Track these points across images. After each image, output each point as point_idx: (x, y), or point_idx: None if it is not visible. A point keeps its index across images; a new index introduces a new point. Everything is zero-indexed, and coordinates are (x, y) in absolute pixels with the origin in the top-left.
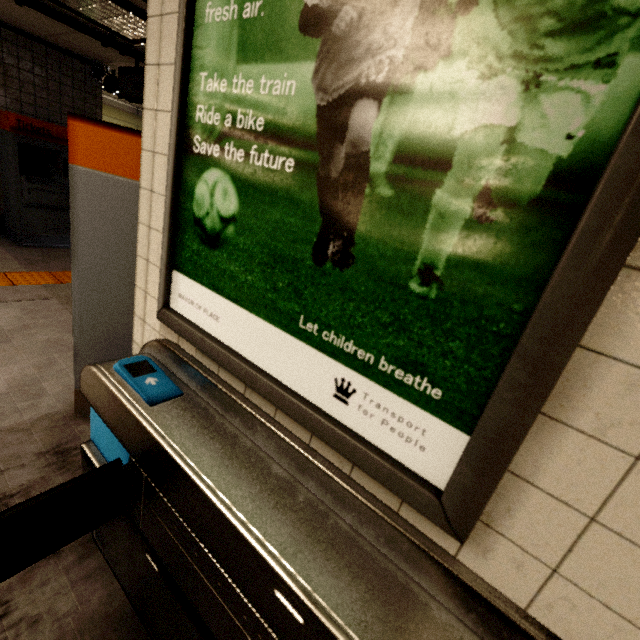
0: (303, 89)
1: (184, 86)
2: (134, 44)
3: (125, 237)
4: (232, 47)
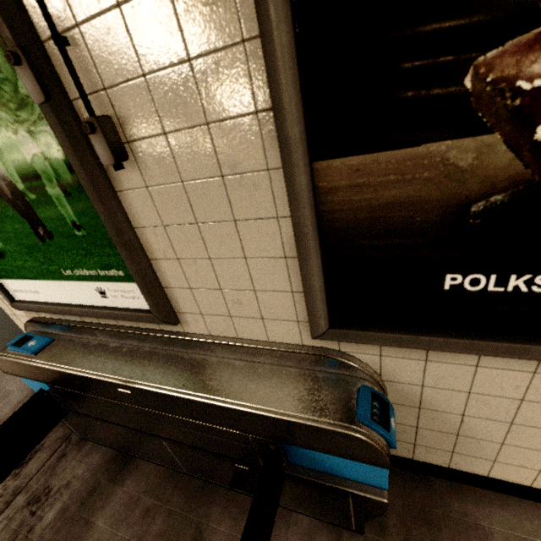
0: None
1: None
2: None
3: None
4: None
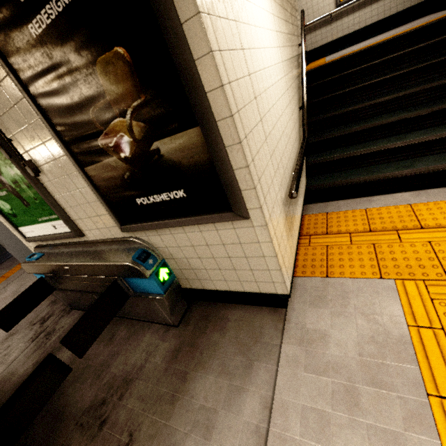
0: None
1: None
2: None
3: None
4: None
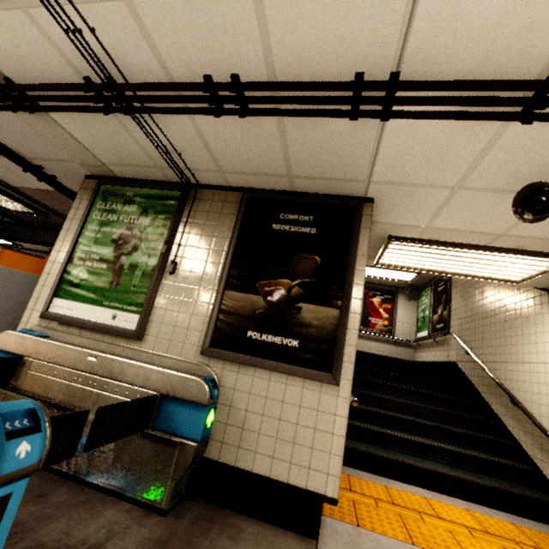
0: (110, 252)
1: (74, 247)
2: (11, 212)
3: (14, 296)
4: (92, 241)
